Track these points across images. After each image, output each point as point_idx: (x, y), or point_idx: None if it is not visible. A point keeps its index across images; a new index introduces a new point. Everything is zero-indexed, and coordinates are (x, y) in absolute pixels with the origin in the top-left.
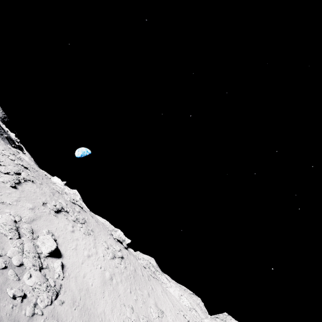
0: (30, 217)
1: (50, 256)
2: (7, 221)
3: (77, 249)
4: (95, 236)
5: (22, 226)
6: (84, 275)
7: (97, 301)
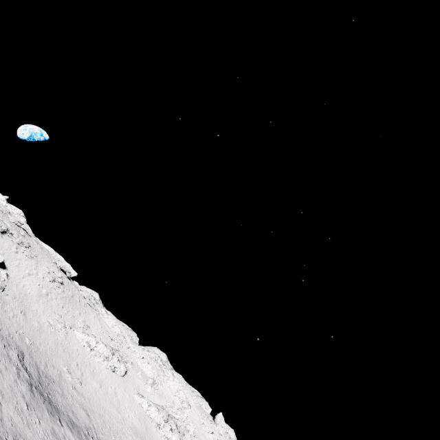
0: None
1: None
2: None
3: (20, 267)
4: (38, 260)
5: None
6: (24, 286)
7: (32, 303)
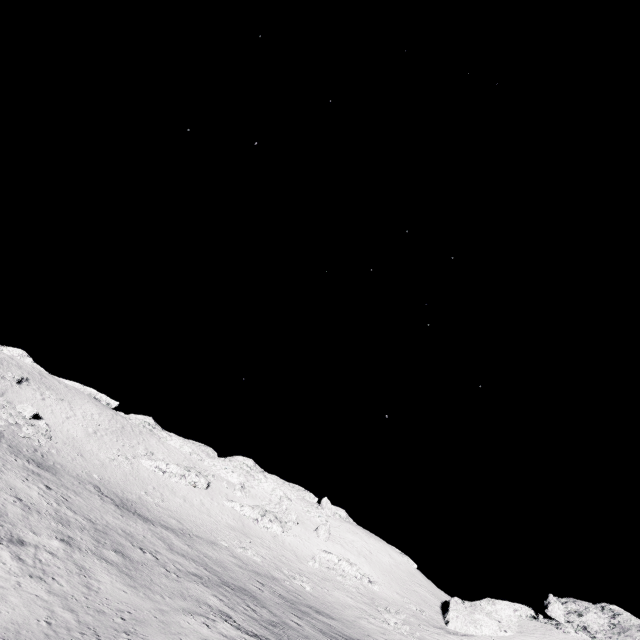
0: None
1: (33, 419)
2: None
3: (54, 413)
4: (69, 401)
5: None
6: (68, 430)
7: (84, 444)
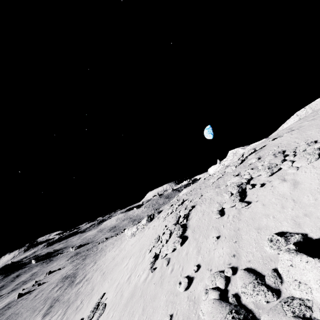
0: (229, 253)
1: None
2: (212, 316)
3: None
4: None
5: (237, 286)
6: None
7: None
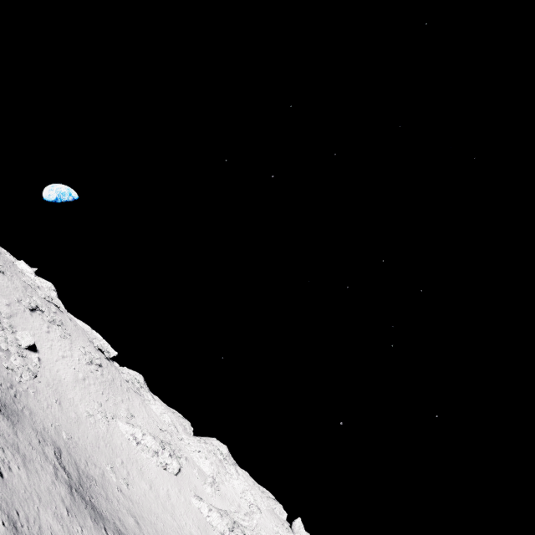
0: (8, 313)
1: (28, 349)
2: None
3: (52, 348)
4: (72, 340)
5: (2, 320)
6: (58, 370)
7: (68, 390)
